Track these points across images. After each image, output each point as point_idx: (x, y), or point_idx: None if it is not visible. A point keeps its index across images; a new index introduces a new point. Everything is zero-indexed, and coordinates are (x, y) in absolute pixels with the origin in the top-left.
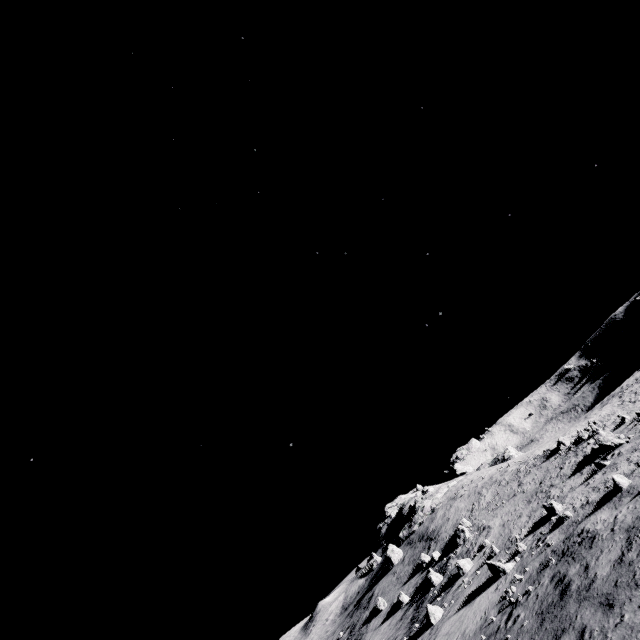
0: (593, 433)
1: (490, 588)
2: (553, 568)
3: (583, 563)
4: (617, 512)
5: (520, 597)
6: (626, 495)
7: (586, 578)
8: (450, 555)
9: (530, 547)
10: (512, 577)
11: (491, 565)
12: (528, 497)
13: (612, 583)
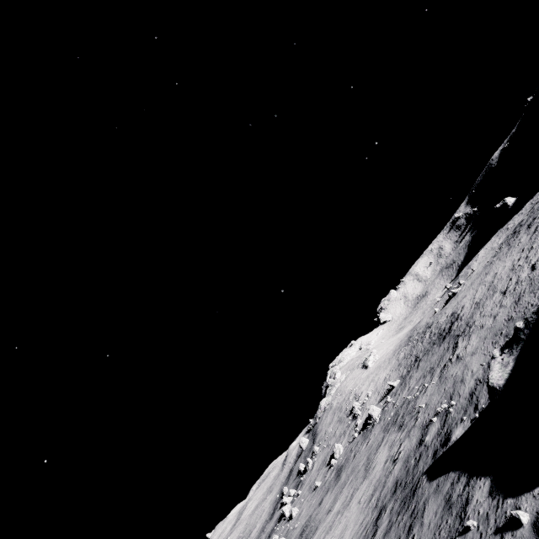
0: (357, 415)
1: None
2: None
3: None
4: None
5: None
6: None
7: None
8: (301, 479)
9: None
10: None
11: None
12: (323, 459)
13: None
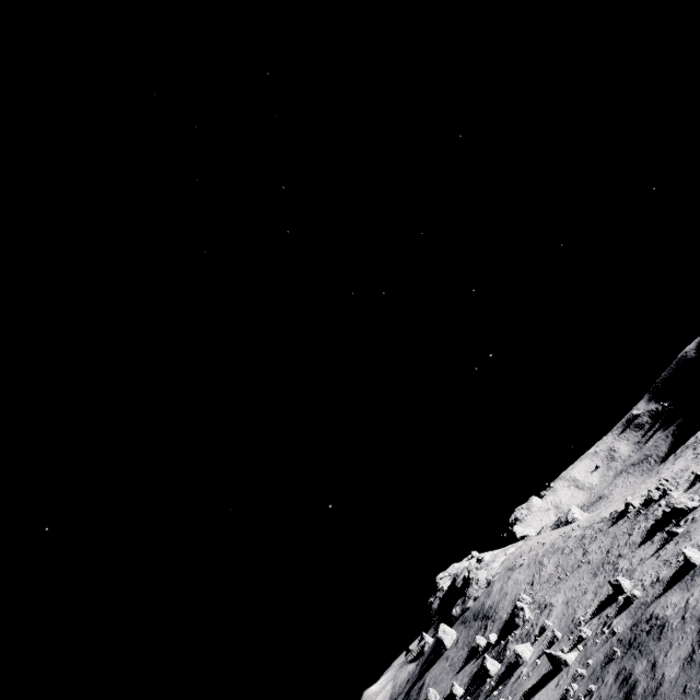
0: (665, 493)
1: (550, 683)
2: (618, 663)
3: (650, 659)
4: (689, 595)
5: (581, 698)
6: (699, 573)
7: (653, 679)
8: (508, 638)
9: (595, 633)
10: (574, 671)
11: (550, 655)
12: (594, 569)
13: (681, 688)
